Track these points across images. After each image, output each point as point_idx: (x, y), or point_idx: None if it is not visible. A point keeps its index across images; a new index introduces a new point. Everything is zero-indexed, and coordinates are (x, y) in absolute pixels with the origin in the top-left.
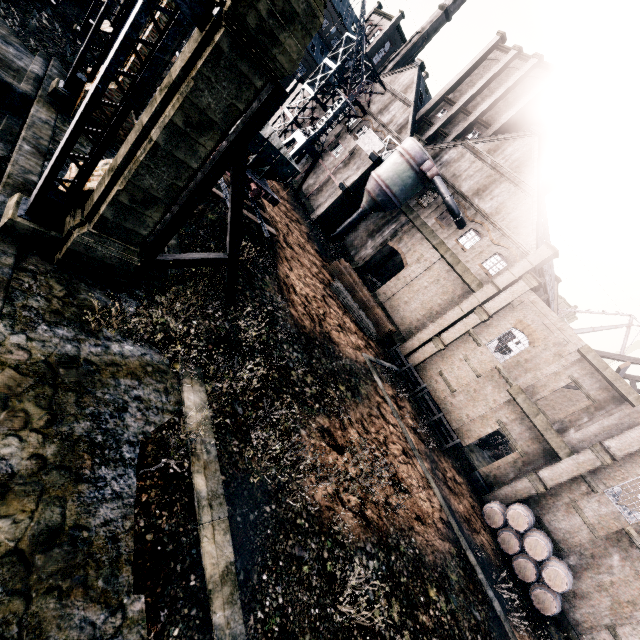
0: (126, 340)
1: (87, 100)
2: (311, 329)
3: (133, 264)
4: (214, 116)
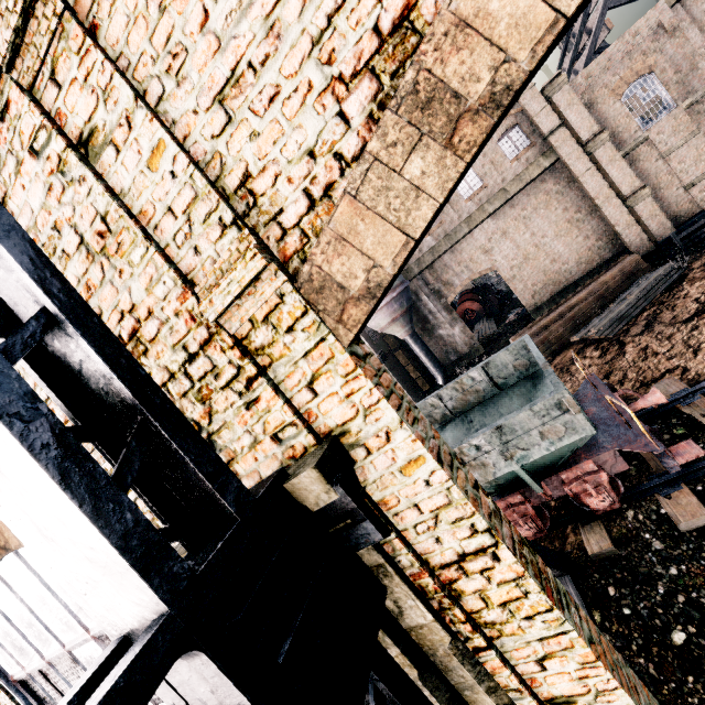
0: None
1: None
2: None
3: None
4: None
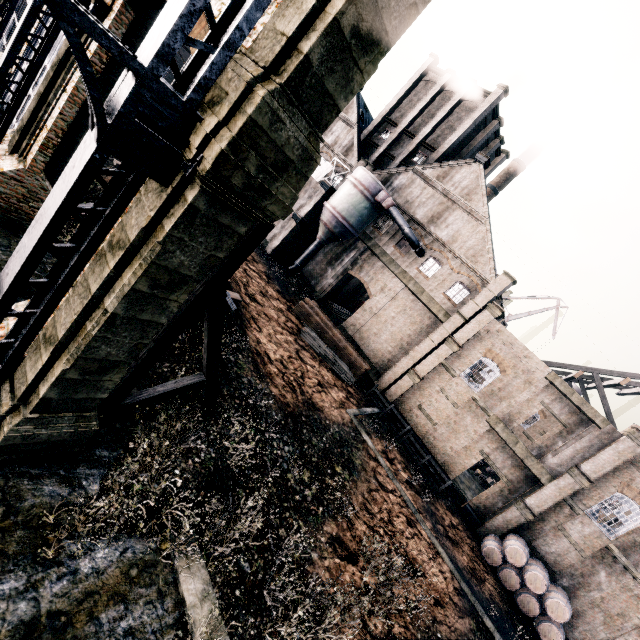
0: (97, 543)
1: (7, 286)
2: (294, 403)
3: (90, 430)
4: (188, 271)
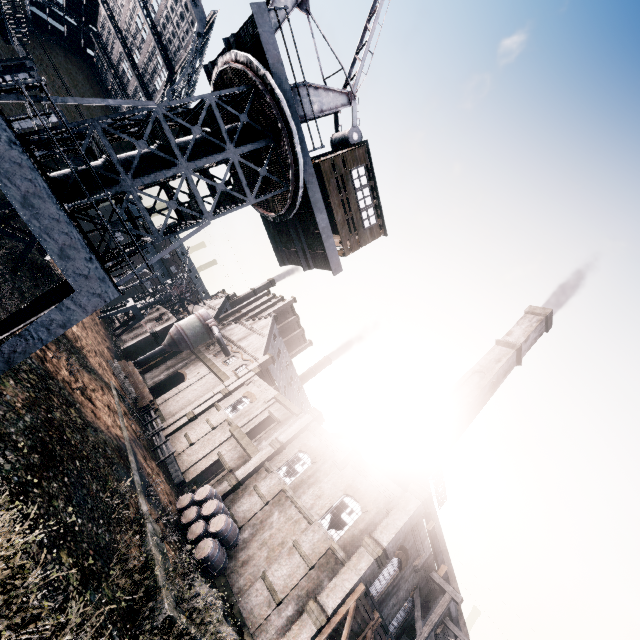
0: None
1: None
2: (70, 338)
3: None
4: None
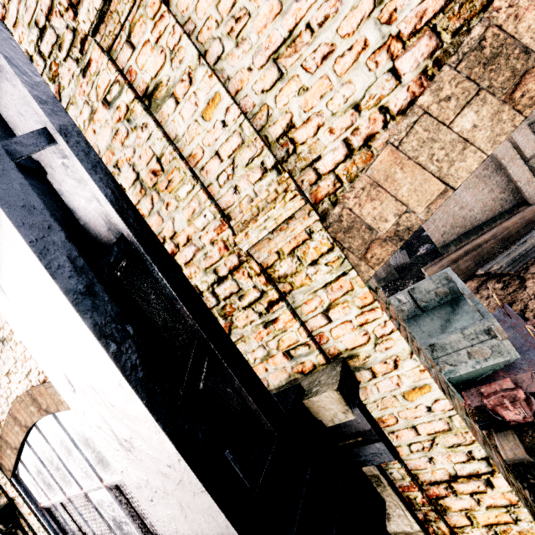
0: None
1: None
2: None
3: None
4: None
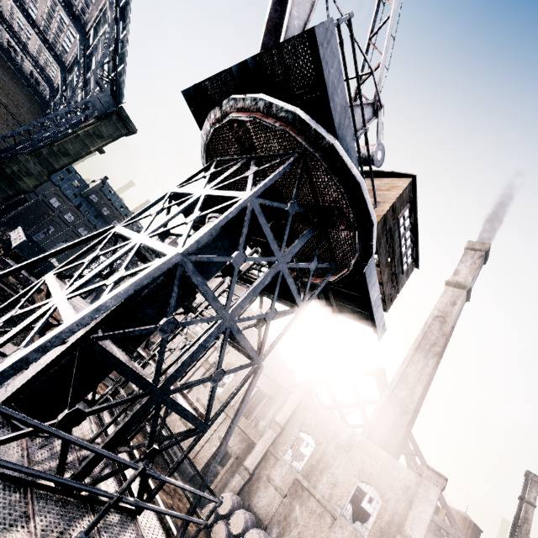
0: None
1: None
2: None
3: None
4: None
